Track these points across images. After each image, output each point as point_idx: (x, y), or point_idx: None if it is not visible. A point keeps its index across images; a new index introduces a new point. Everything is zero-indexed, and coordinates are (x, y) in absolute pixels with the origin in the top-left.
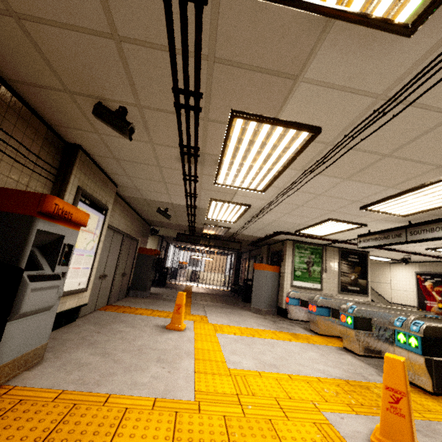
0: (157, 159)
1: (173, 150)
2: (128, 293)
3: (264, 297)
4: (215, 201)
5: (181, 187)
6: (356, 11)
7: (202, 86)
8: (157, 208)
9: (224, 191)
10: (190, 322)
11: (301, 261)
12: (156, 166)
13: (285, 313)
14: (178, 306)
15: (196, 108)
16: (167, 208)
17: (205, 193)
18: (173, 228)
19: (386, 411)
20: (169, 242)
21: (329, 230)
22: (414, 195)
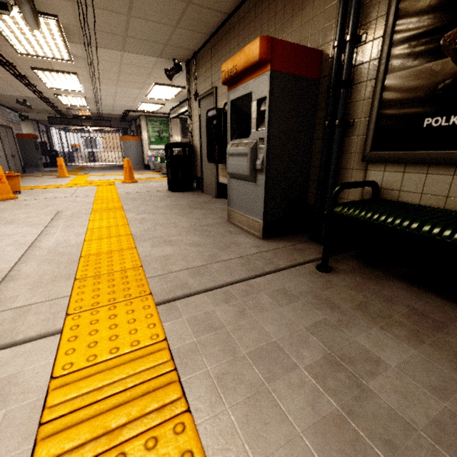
0: (1, 78)
1: (9, 75)
2: (25, 171)
3: (131, 159)
4: (58, 96)
5: (27, 89)
6: (51, 58)
7: (11, 62)
8: (16, 100)
9: (59, 90)
10: (75, 176)
11: (153, 131)
12: (1, 80)
13: (149, 167)
14: (60, 166)
15: (13, 68)
16: (24, 99)
17: (47, 91)
18: (42, 113)
19: (124, 174)
20: (47, 125)
21: (152, 108)
22: (155, 92)
